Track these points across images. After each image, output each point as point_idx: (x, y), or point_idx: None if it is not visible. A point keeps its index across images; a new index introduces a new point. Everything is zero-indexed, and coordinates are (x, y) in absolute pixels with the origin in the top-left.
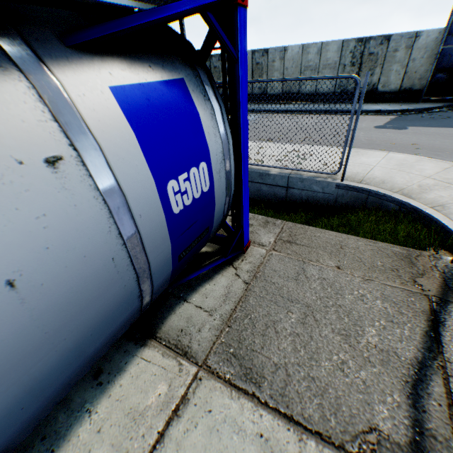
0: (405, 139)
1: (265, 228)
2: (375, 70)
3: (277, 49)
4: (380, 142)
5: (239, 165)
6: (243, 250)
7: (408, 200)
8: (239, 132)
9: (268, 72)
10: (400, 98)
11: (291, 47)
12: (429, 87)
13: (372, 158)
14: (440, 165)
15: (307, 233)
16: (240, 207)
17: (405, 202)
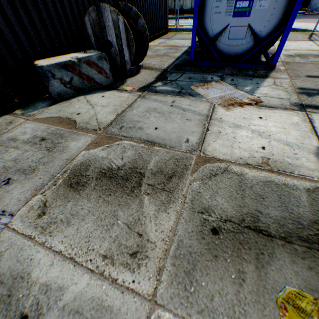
0: None
1: None
2: None
3: None
4: None
5: None
6: None
7: (298, 28)
8: None
9: None
10: None
11: None
12: None
13: None
14: (305, 24)
15: None
16: None
17: (297, 29)
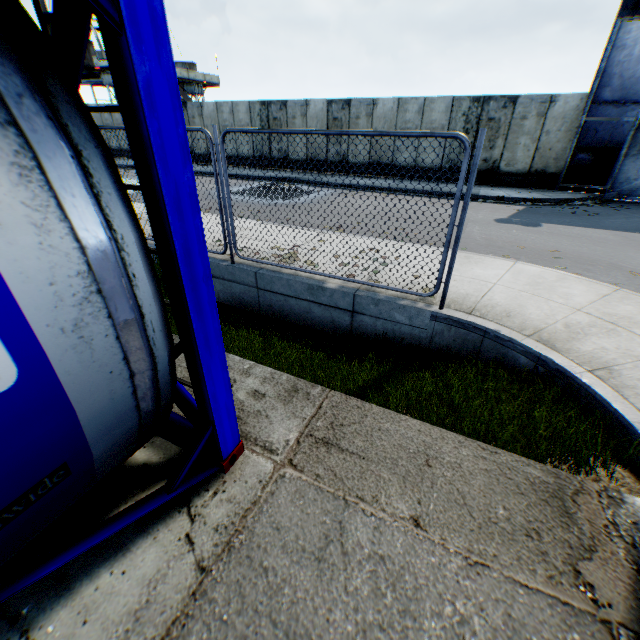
0: (540, 242)
1: (287, 406)
2: (497, 141)
3: (363, 102)
4: (503, 244)
5: (182, 297)
6: (223, 467)
7: (550, 354)
8: (166, 222)
9: None
10: (531, 183)
11: (382, 100)
12: (568, 170)
13: (491, 271)
14: (595, 289)
15: (366, 422)
16: (201, 383)
17: (546, 357)
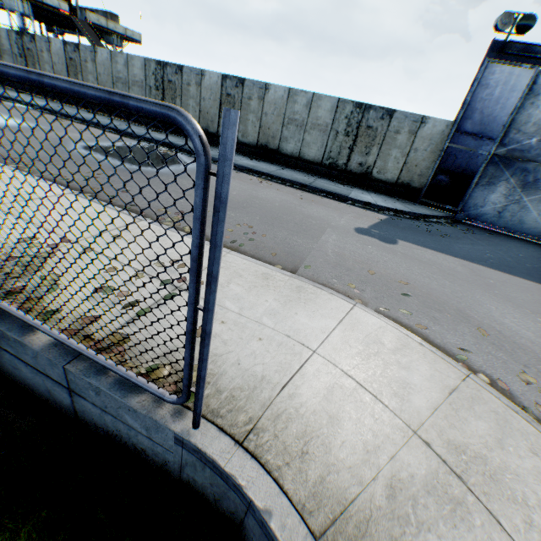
0: (392, 267)
1: None
2: (372, 149)
3: (257, 84)
4: (354, 265)
5: None
6: None
7: None
8: None
9: (242, 111)
10: (397, 193)
11: (274, 86)
12: (429, 188)
13: (320, 320)
14: (442, 373)
15: None
16: None
17: None
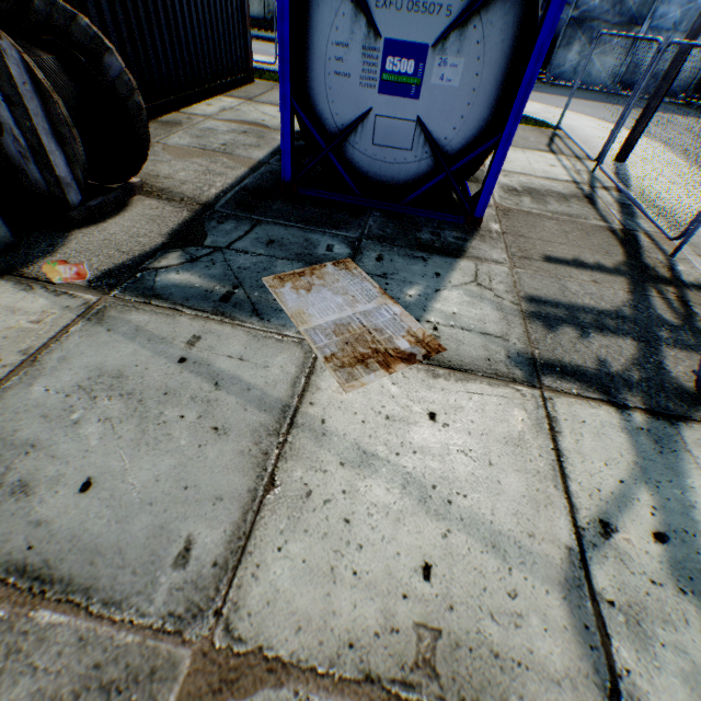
0: None
1: None
2: None
3: None
4: None
5: None
6: None
7: (530, 116)
8: None
9: None
10: None
11: None
12: None
13: None
14: (542, 107)
15: None
16: None
17: (530, 117)
